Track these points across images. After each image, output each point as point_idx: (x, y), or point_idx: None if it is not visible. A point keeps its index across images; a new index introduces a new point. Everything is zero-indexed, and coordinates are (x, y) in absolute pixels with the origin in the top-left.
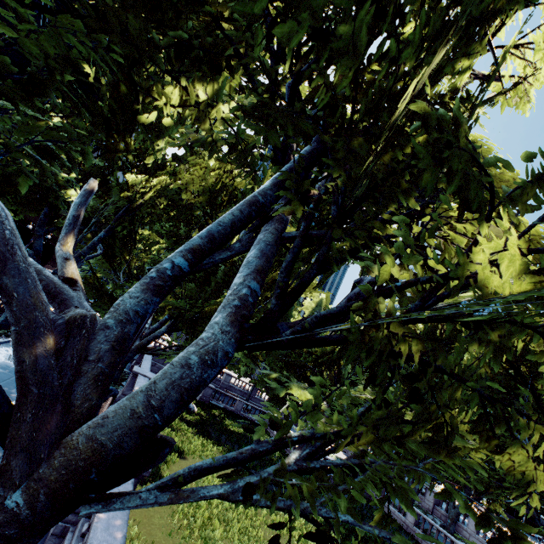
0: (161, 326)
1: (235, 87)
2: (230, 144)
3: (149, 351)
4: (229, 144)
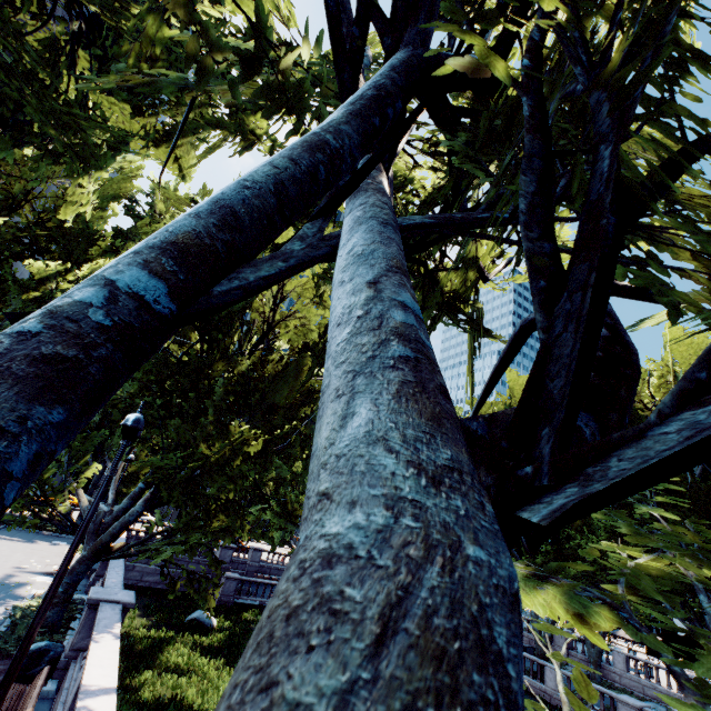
0: (133, 504)
1: (203, 100)
2: (227, 51)
3: (116, 552)
4: (225, 54)
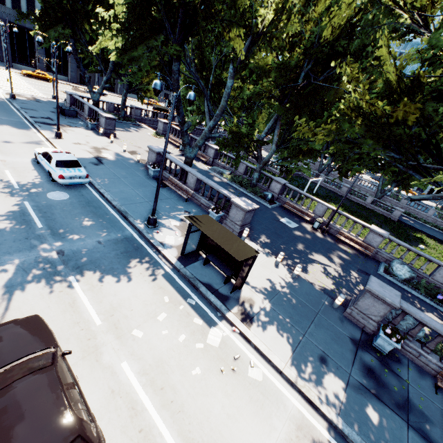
0: None
1: None
2: None
3: (268, 165)
4: None
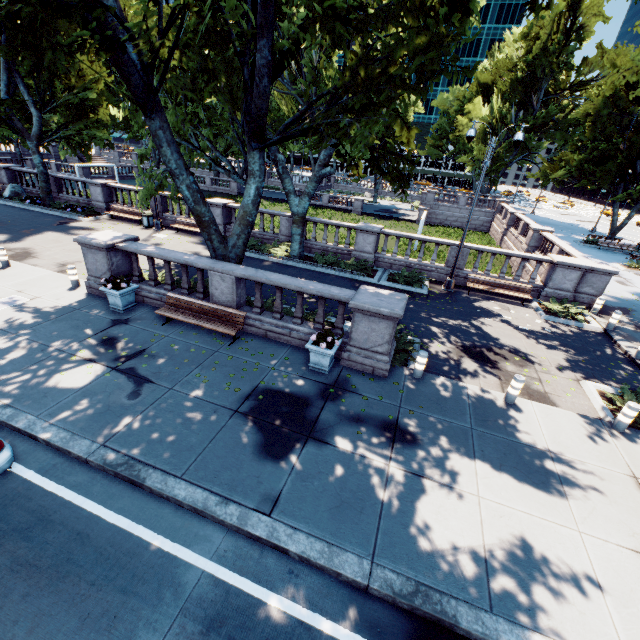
0: None
1: None
2: None
3: None
4: None
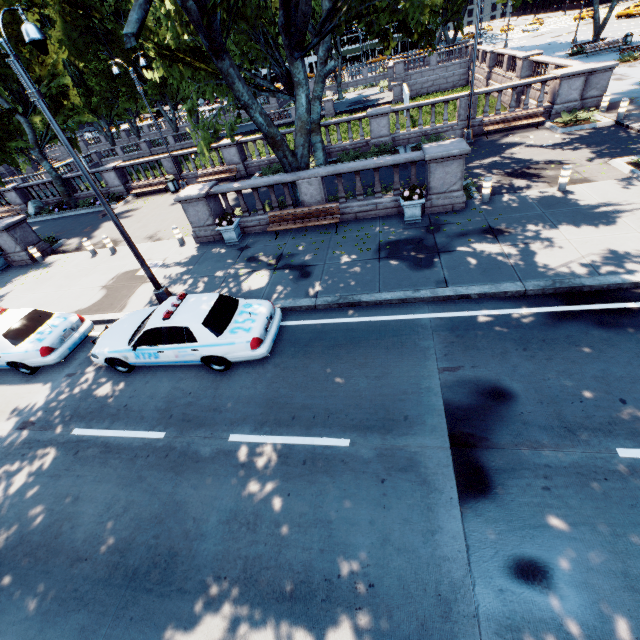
0: None
1: None
2: None
3: None
4: None
